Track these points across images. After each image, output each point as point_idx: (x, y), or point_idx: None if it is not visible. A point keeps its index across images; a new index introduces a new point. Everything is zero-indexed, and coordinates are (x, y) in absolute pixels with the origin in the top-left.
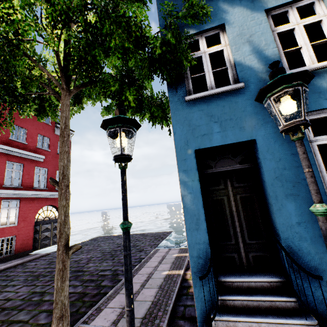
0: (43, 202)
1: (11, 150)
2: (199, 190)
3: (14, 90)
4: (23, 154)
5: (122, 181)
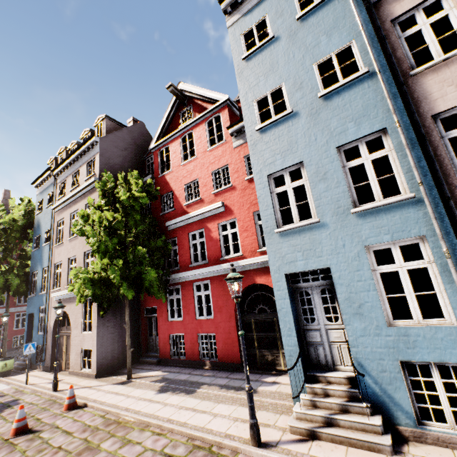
0: None
1: None
2: (27, 326)
3: None
4: None
5: None
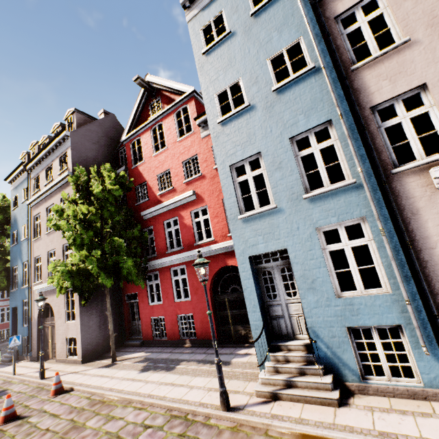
0: None
1: None
2: (11, 319)
3: None
4: None
5: None
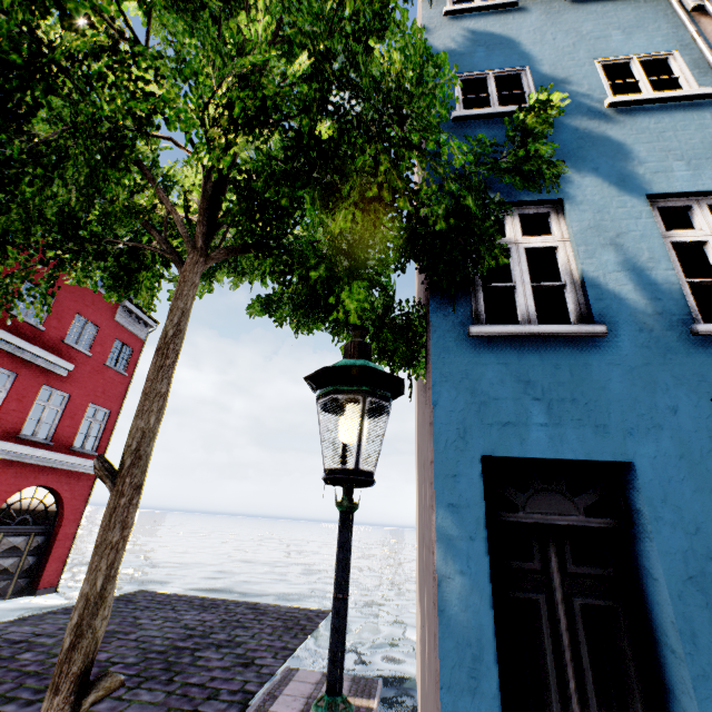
0: (31, 475)
1: (1, 337)
2: (486, 571)
3: (80, 226)
4: (27, 350)
5: (343, 549)
